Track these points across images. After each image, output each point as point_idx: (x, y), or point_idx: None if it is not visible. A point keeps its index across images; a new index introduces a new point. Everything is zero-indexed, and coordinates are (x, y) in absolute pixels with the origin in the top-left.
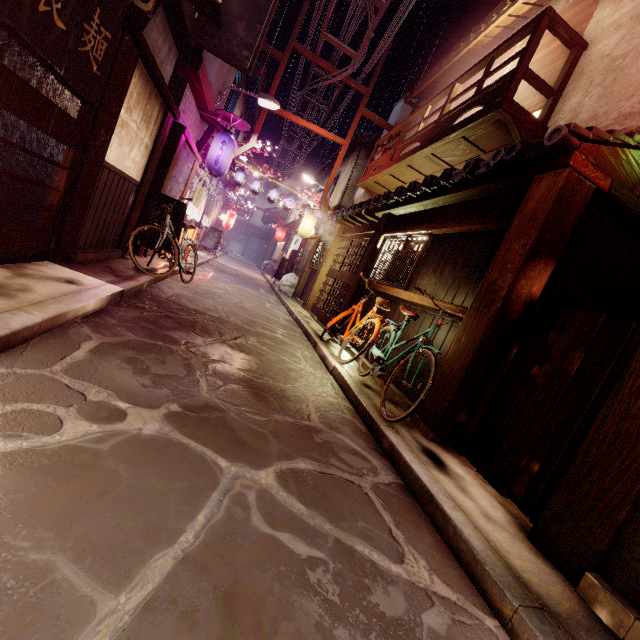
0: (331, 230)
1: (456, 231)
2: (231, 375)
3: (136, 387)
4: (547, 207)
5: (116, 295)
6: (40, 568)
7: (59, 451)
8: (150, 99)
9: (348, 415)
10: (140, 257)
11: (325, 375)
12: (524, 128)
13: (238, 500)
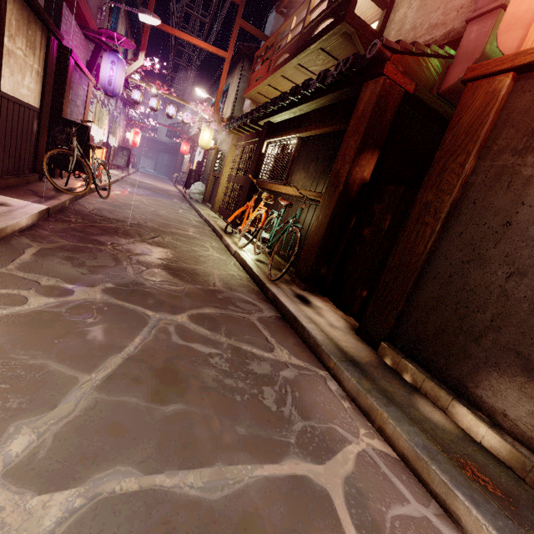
0: (226, 140)
1: (316, 133)
2: (151, 263)
3: (77, 275)
4: (370, 109)
5: (43, 212)
6: (38, 366)
7: (30, 314)
8: (29, 24)
9: (245, 281)
10: (57, 179)
11: (229, 258)
12: (365, 39)
13: (162, 330)
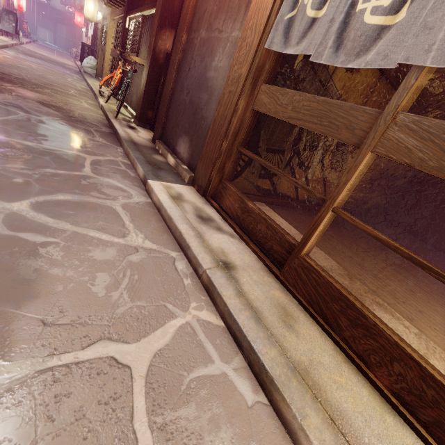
0: (107, 13)
1: (150, 13)
2: (28, 98)
3: None
4: None
5: None
6: None
7: None
8: None
9: (100, 119)
10: None
11: (96, 109)
12: None
13: (26, 118)
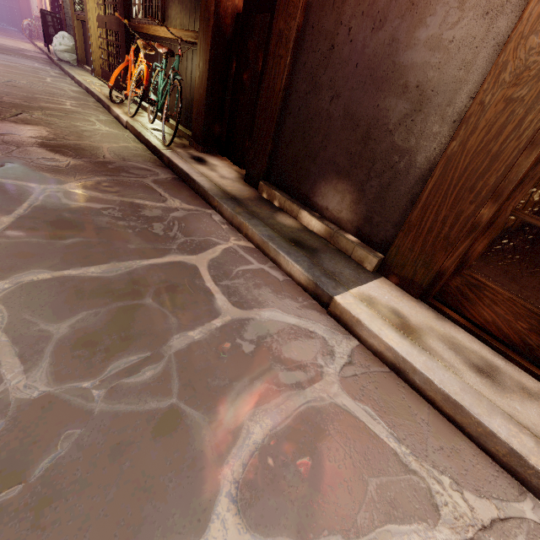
0: None
1: None
2: (22, 142)
3: None
4: None
5: None
6: None
7: None
8: None
9: (140, 152)
10: None
11: (121, 131)
12: None
13: (50, 197)
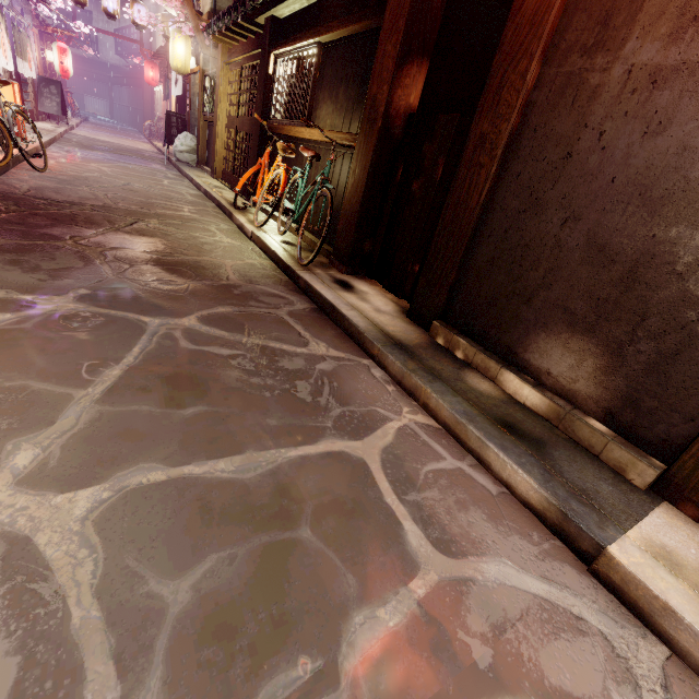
0: (213, 55)
1: (342, 35)
2: (136, 258)
3: (33, 283)
4: None
5: None
6: (19, 388)
7: None
8: None
9: (269, 271)
10: None
11: (245, 243)
12: None
13: (166, 337)
